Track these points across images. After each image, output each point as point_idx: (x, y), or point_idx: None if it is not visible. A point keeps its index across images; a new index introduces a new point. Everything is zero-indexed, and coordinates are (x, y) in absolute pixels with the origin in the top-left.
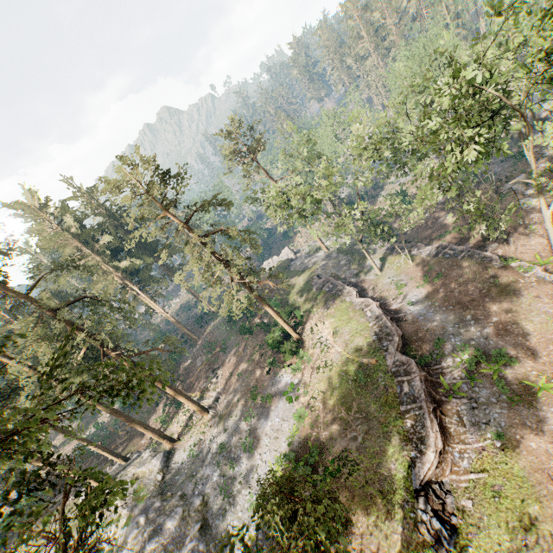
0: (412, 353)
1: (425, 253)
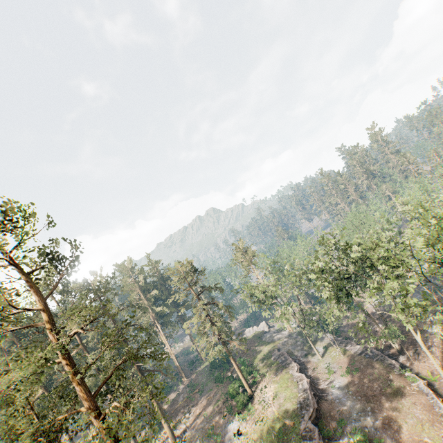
0: (322, 426)
1: (354, 350)
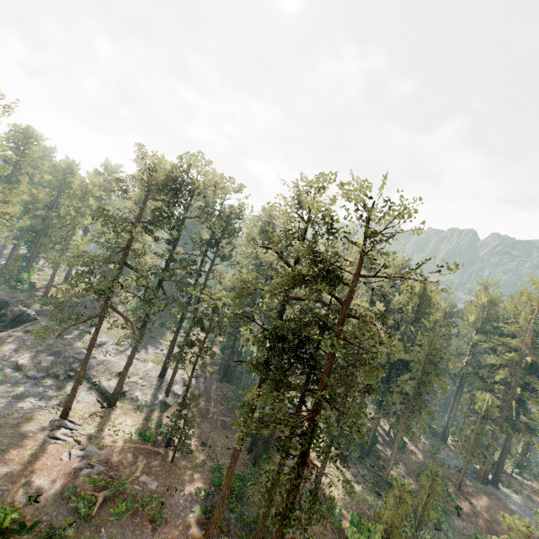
0: None
1: None
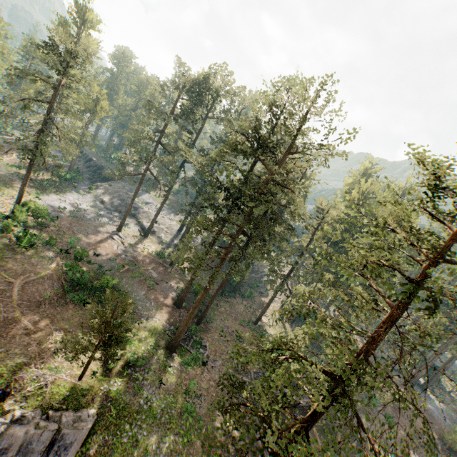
0: None
1: None
